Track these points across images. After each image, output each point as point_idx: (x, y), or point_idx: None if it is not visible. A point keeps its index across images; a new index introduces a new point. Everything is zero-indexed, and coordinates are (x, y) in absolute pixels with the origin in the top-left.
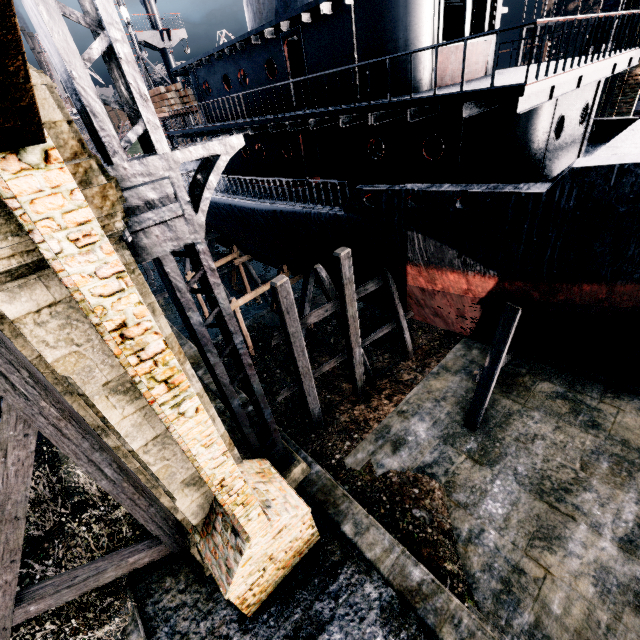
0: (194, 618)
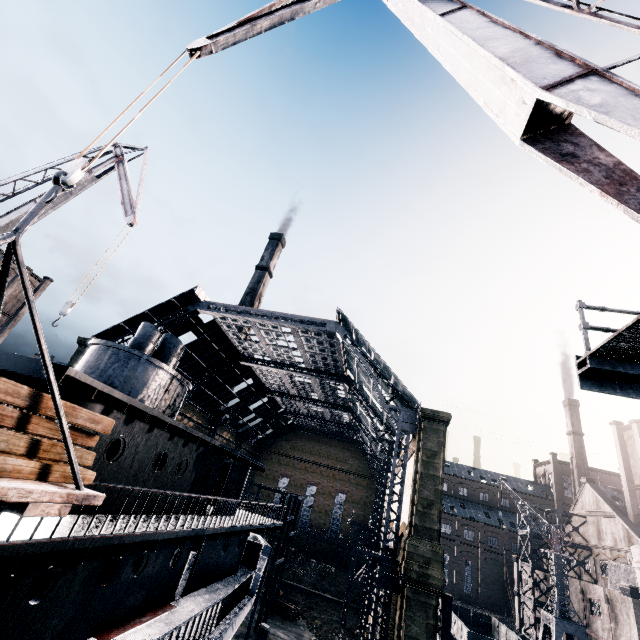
0: None
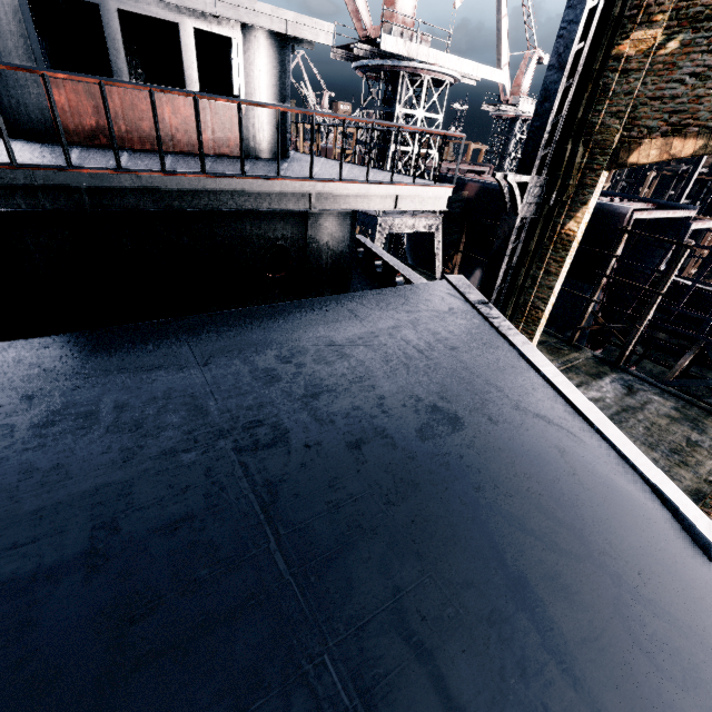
0: None
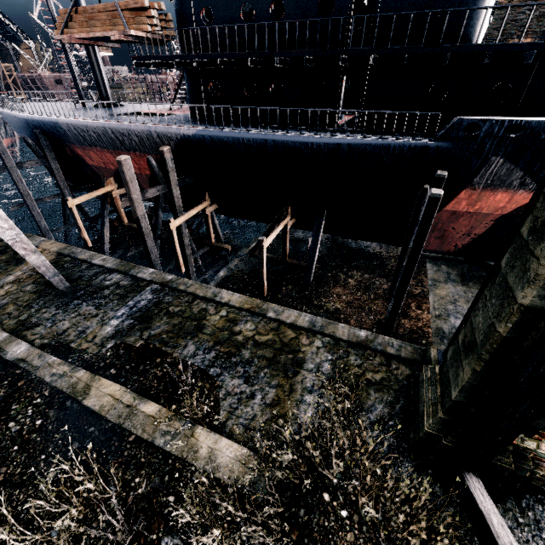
0: (532, 535)
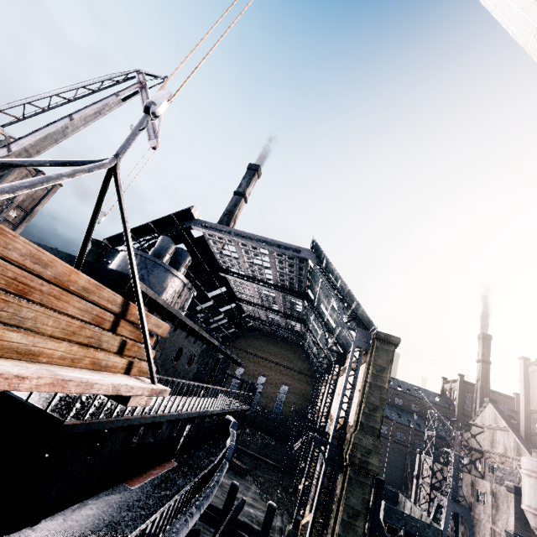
0: None
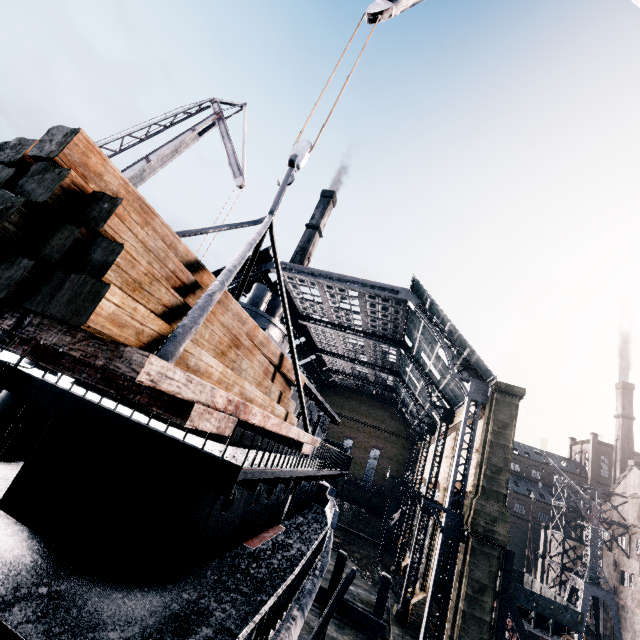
0: None
